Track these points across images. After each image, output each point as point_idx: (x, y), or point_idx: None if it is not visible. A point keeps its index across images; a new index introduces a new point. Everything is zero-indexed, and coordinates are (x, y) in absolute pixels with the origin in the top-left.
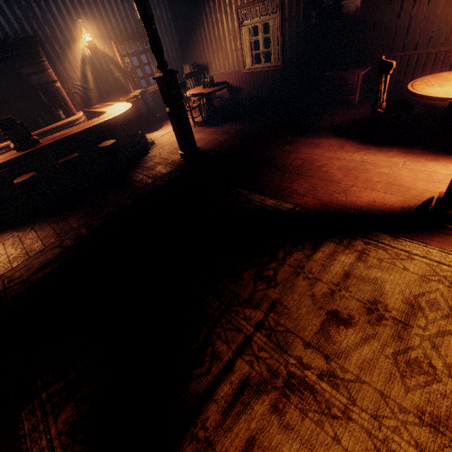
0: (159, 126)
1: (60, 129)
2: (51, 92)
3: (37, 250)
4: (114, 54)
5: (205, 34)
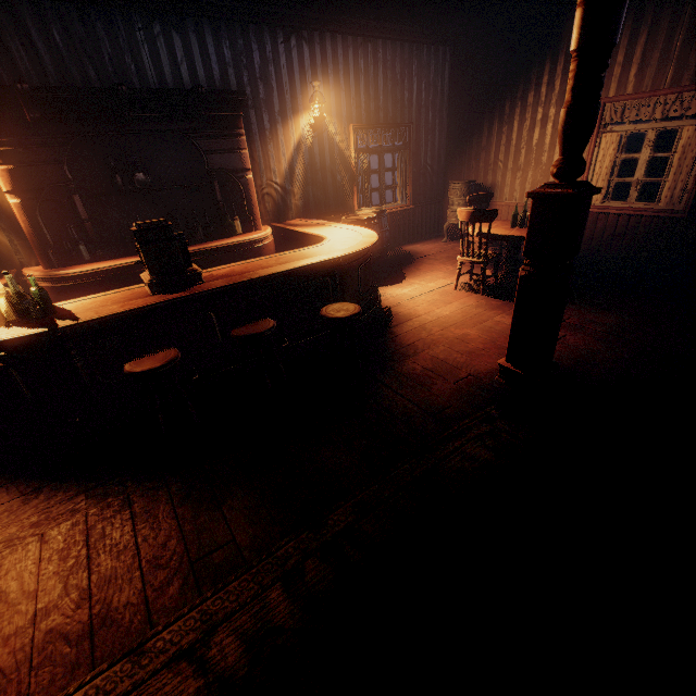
0: (394, 274)
1: (228, 251)
2: (231, 186)
3: (121, 629)
4: (348, 144)
5: (508, 137)
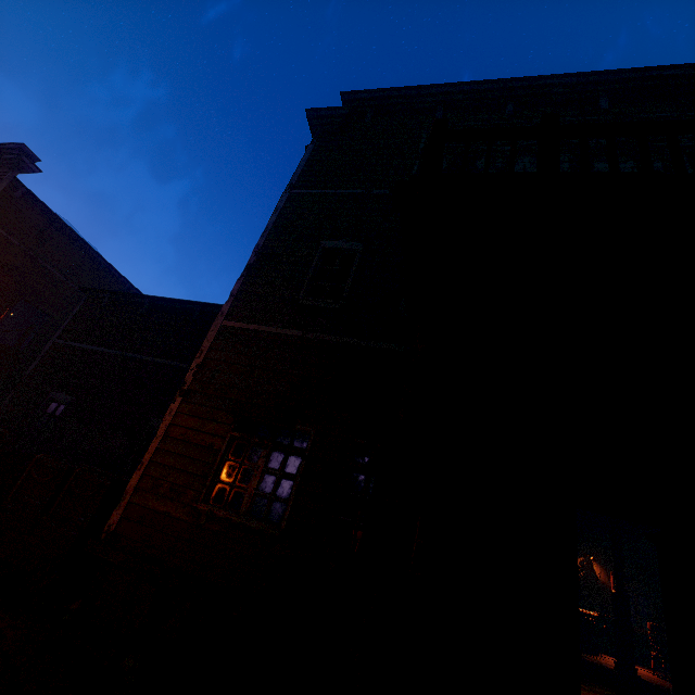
0: None
1: None
2: None
3: None
4: (608, 580)
5: None
